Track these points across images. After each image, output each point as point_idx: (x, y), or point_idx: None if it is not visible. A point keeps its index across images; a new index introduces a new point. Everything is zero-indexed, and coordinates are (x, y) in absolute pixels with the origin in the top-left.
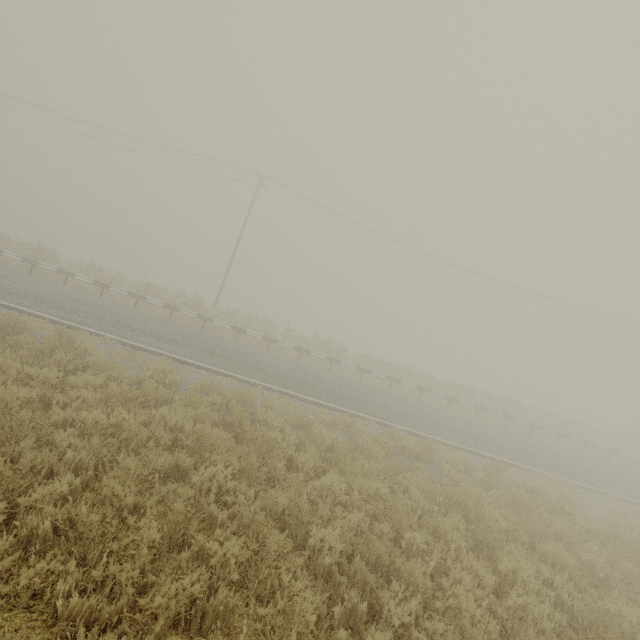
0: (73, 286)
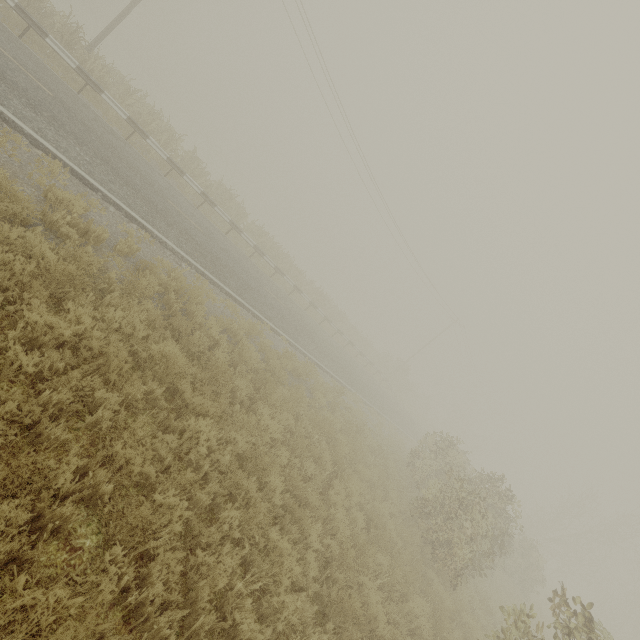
0: None
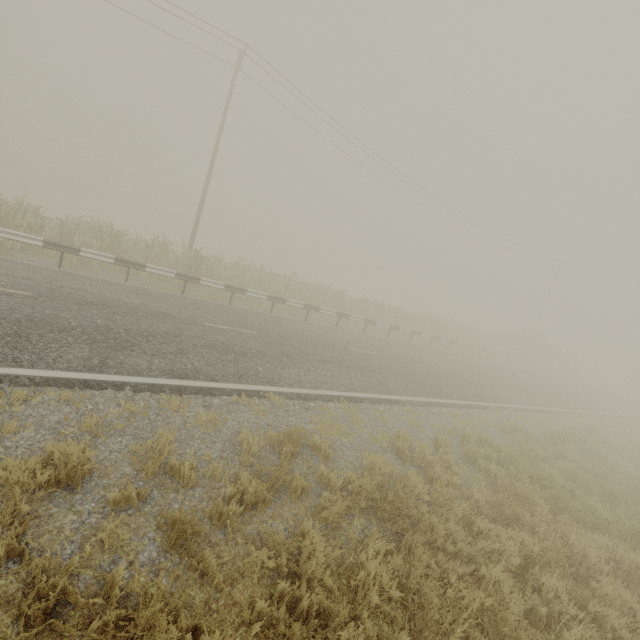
0: None
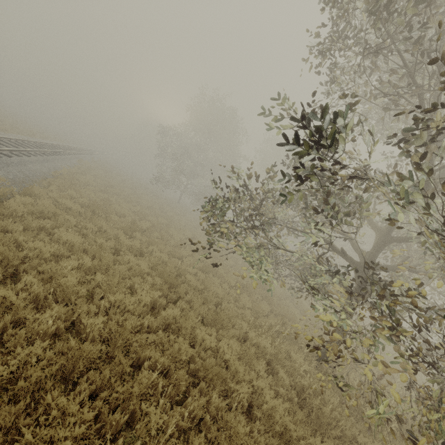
0: None
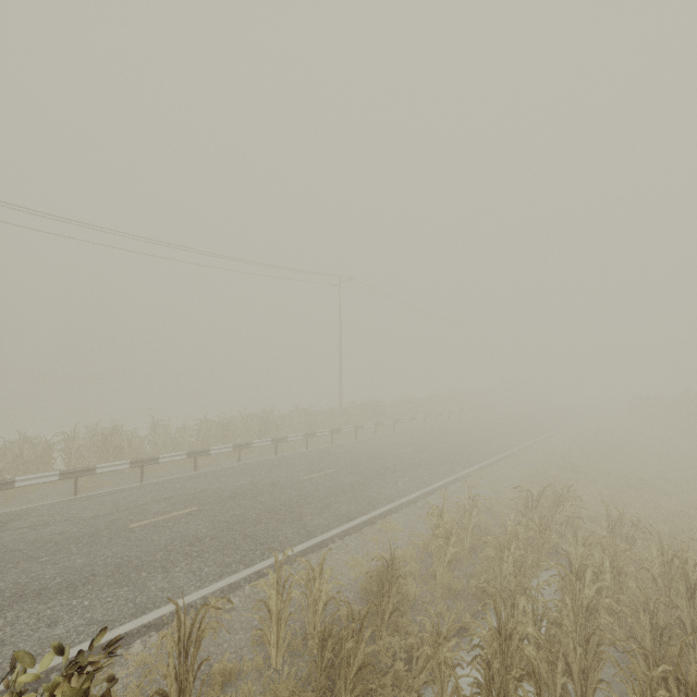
0: (324, 441)
